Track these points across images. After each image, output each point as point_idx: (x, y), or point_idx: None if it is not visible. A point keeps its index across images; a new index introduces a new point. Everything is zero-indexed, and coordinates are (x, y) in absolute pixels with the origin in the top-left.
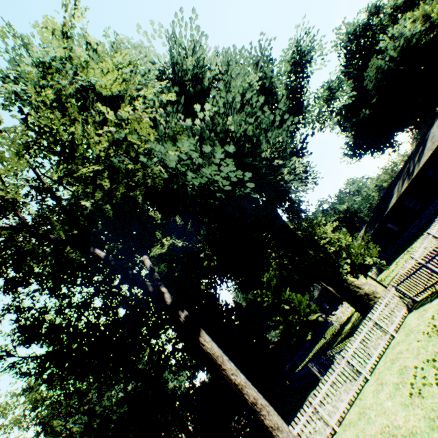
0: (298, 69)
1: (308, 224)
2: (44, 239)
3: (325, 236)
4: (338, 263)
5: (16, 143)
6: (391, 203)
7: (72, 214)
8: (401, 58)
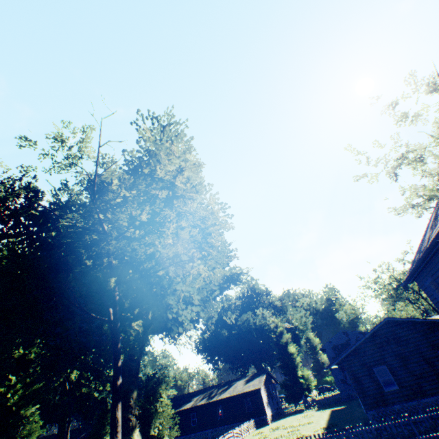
0: (230, 280)
1: (162, 375)
2: (109, 255)
3: (163, 394)
4: (154, 422)
5: (127, 160)
6: (186, 406)
7: (150, 280)
8: (258, 328)
